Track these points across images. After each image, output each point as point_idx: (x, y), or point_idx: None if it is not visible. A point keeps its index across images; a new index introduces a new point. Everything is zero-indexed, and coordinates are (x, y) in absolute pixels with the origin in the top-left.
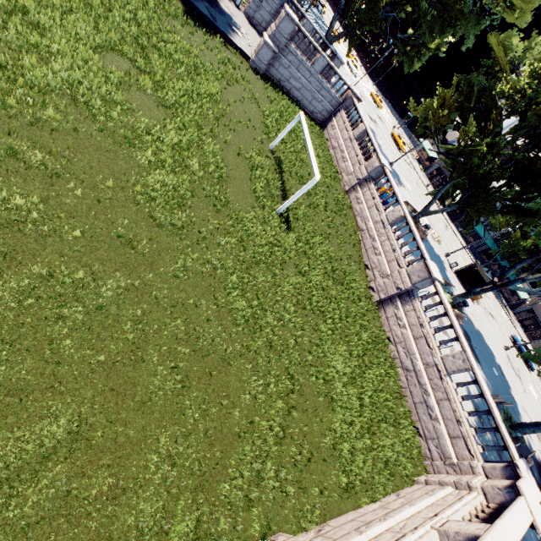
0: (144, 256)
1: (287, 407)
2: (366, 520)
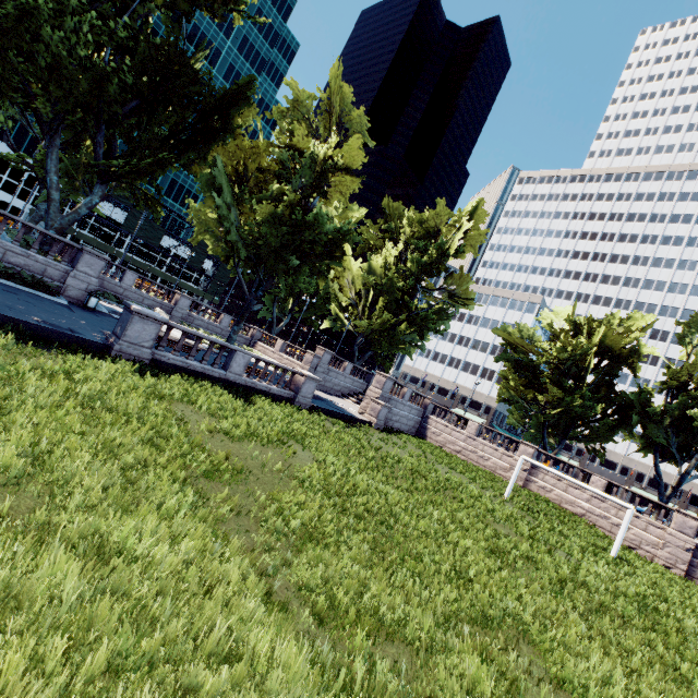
0: None
1: None
2: None
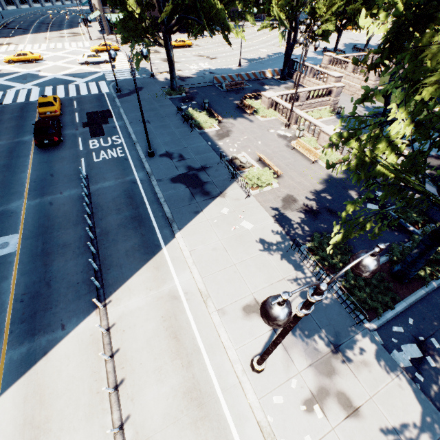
0: None
1: None
2: None
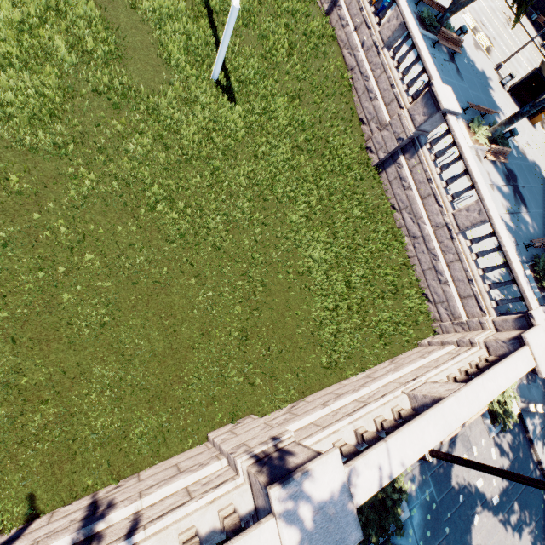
0: (23, 195)
1: (251, 310)
2: (341, 392)
